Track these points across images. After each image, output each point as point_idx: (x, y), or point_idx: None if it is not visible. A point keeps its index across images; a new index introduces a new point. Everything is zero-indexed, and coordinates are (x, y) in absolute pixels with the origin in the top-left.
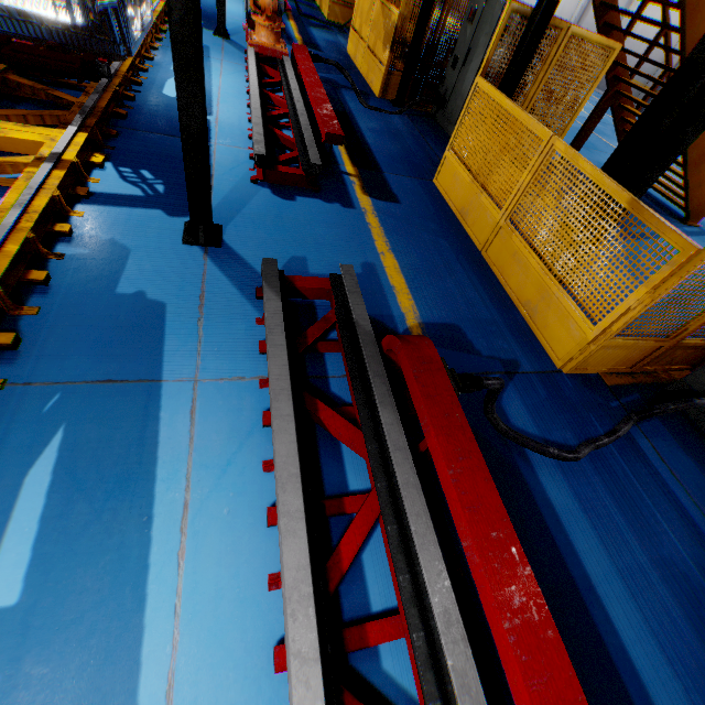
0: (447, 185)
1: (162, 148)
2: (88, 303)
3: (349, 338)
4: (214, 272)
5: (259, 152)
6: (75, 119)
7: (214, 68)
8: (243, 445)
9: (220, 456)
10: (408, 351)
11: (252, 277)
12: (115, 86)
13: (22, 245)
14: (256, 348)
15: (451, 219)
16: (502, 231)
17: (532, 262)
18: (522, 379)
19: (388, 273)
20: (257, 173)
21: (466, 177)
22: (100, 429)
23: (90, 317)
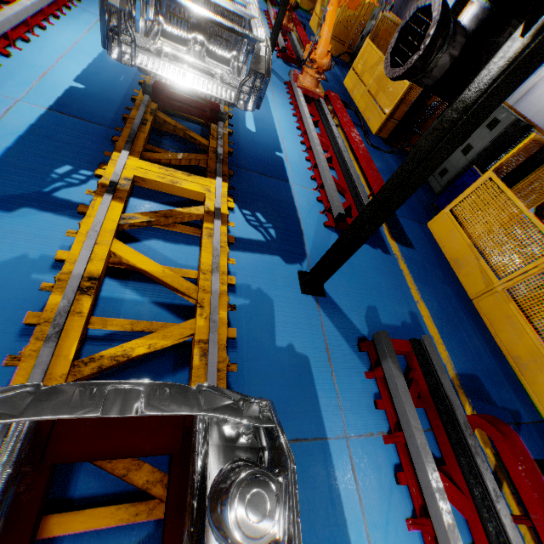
0: (442, 235)
1: (262, 188)
2: (263, 357)
3: (445, 410)
4: (327, 323)
5: (341, 211)
6: (217, 169)
7: (270, 100)
8: (390, 503)
9: (380, 514)
10: (509, 446)
11: (351, 327)
12: (226, 128)
13: (226, 310)
14: (372, 403)
15: (447, 266)
16: (498, 295)
17: (527, 332)
18: (525, 429)
19: (426, 323)
20: (329, 220)
21: (465, 239)
22: (305, 489)
23: (268, 373)
